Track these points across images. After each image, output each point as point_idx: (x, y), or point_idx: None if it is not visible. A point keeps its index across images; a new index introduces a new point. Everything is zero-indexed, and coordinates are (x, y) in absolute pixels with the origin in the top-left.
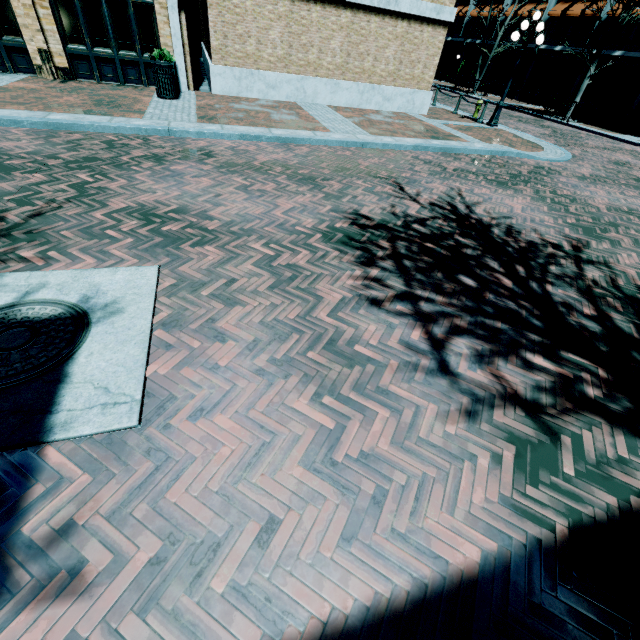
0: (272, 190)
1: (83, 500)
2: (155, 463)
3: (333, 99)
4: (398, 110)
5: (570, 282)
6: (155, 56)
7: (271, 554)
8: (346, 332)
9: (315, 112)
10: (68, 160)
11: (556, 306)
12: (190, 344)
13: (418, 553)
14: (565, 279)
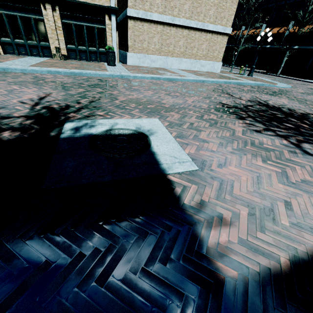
0: (180, 95)
1: (200, 193)
2: (218, 182)
3: (179, 66)
4: (207, 70)
5: None
6: (107, 48)
7: (297, 213)
8: (255, 140)
9: (174, 71)
10: (88, 85)
11: None
12: (194, 143)
13: None
14: None
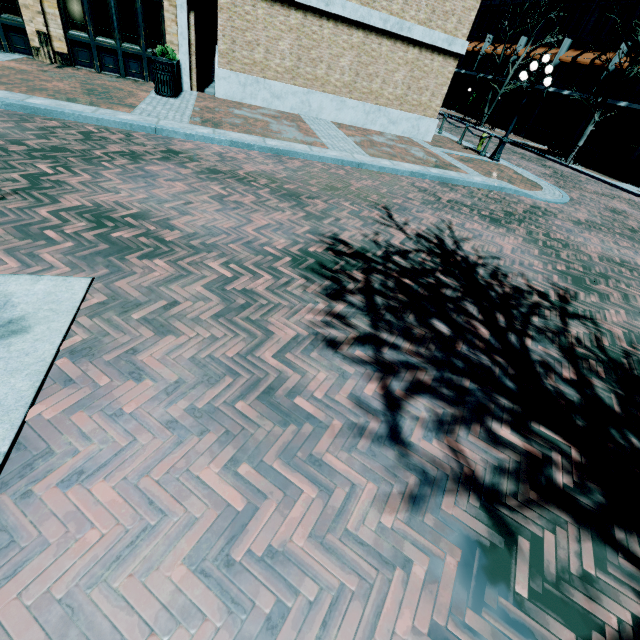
0: (250, 203)
1: None
2: None
3: (338, 116)
4: (402, 134)
5: (552, 338)
6: (157, 52)
7: None
8: (290, 379)
9: (317, 127)
10: (33, 147)
11: (533, 365)
12: (96, 380)
13: None
14: (547, 334)
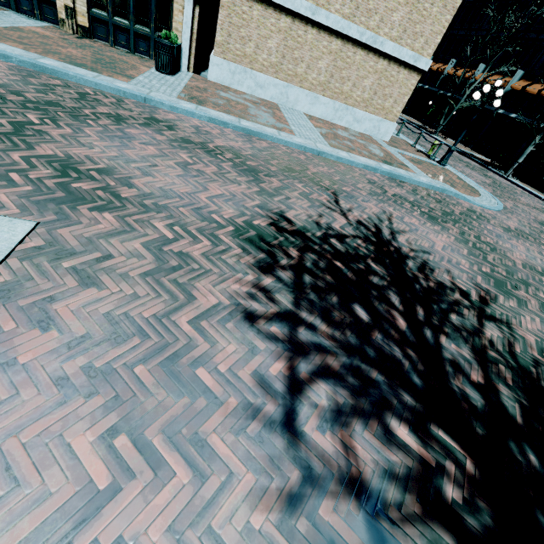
0: (211, 173)
1: None
2: None
3: (311, 109)
4: (364, 132)
5: (466, 337)
6: (162, 35)
7: None
8: (198, 347)
9: (290, 116)
10: (30, 99)
11: (444, 363)
12: (2, 324)
13: None
14: (462, 332)
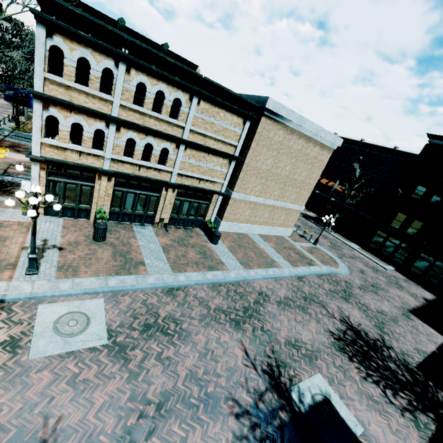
0: (302, 320)
1: None
2: (374, 438)
3: (260, 232)
4: (281, 235)
5: (390, 359)
6: (212, 227)
7: None
8: (369, 392)
9: (262, 245)
10: (242, 311)
11: (394, 372)
12: (350, 403)
13: None
14: (389, 358)
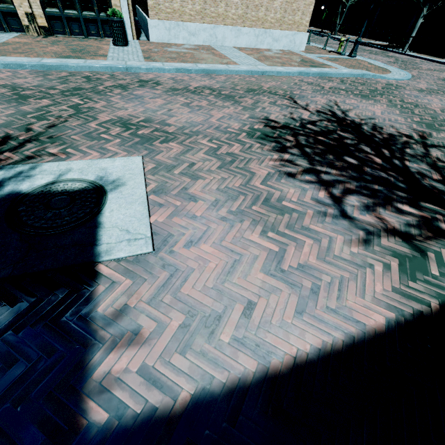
0: (206, 105)
1: (130, 294)
2: (169, 273)
3: (236, 42)
4: (283, 48)
5: (421, 159)
6: (109, 14)
7: (253, 321)
8: (275, 194)
9: (225, 51)
10: (63, 90)
11: (413, 174)
12: (174, 203)
13: (345, 320)
14: (417, 157)
